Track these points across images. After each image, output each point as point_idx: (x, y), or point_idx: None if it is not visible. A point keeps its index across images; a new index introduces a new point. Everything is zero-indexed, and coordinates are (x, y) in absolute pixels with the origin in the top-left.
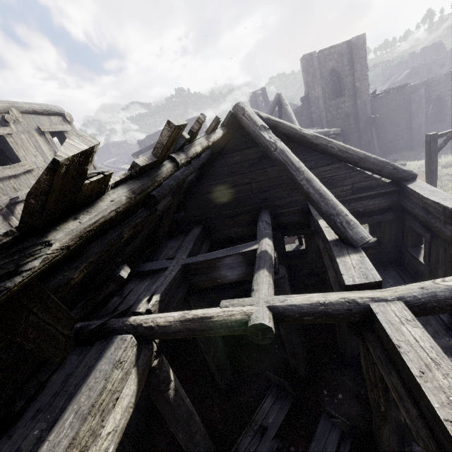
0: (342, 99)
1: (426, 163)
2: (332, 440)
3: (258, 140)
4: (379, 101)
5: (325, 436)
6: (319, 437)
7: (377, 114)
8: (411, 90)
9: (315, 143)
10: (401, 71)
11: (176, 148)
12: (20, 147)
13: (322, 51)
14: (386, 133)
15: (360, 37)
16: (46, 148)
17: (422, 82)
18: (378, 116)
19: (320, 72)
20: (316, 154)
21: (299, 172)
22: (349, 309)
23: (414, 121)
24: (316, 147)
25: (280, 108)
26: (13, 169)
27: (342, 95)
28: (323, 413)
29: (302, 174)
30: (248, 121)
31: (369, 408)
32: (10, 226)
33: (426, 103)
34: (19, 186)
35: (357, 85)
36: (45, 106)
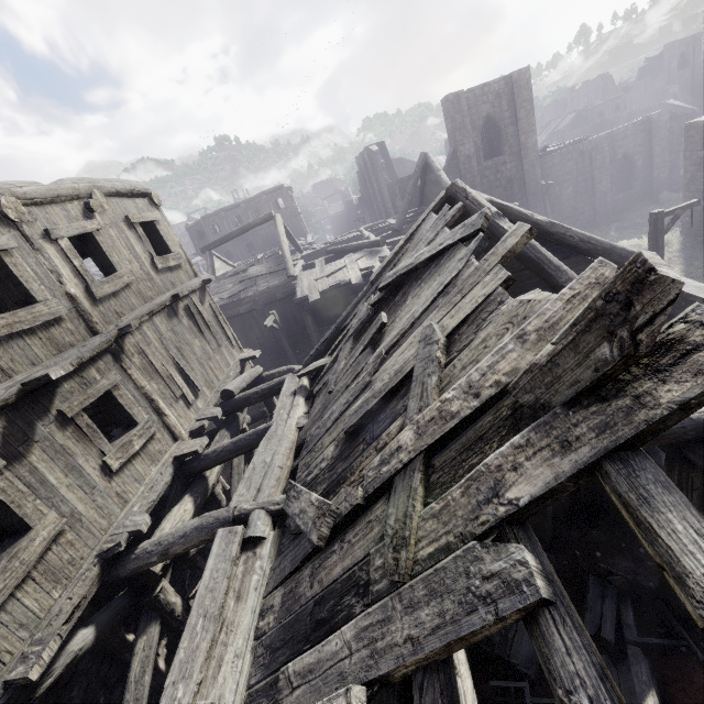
0: (503, 159)
1: (650, 249)
2: (609, 604)
3: (492, 231)
4: (551, 161)
5: (600, 601)
6: (593, 604)
7: (549, 179)
8: (591, 145)
9: (550, 231)
10: (563, 116)
11: (478, 253)
12: (111, 250)
13: (472, 91)
14: (562, 205)
15: (523, 72)
16: (140, 248)
17: (605, 136)
18: (554, 182)
19: (471, 120)
20: (548, 245)
21: (561, 272)
22: (683, 427)
23: (597, 189)
24: (551, 237)
25: (425, 174)
26: (112, 284)
27: (497, 152)
28: (590, 575)
29: (566, 275)
30: (475, 207)
31: (638, 562)
32: (123, 369)
33: (611, 163)
34: (121, 309)
35: (521, 138)
36: (127, 183)
